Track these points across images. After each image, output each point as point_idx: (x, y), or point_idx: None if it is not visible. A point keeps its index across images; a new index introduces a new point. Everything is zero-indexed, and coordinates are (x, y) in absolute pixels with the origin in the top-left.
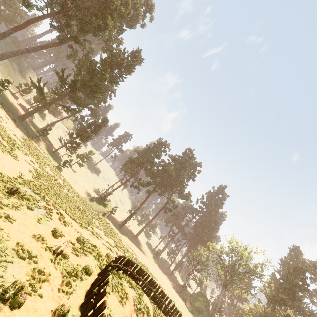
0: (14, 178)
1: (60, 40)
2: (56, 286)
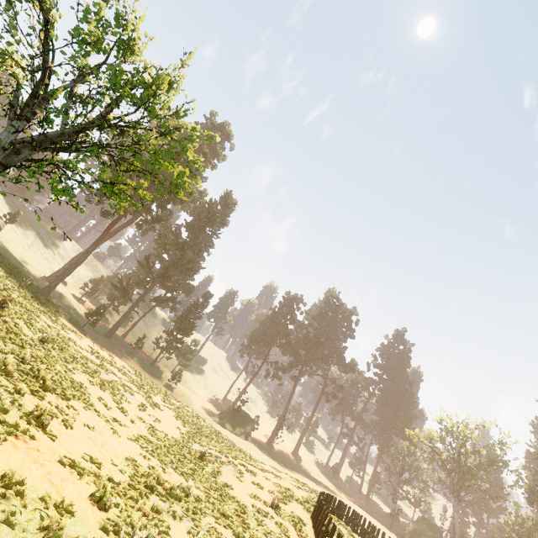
0: (181, 437)
1: (139, 227)
2: (294, 533)
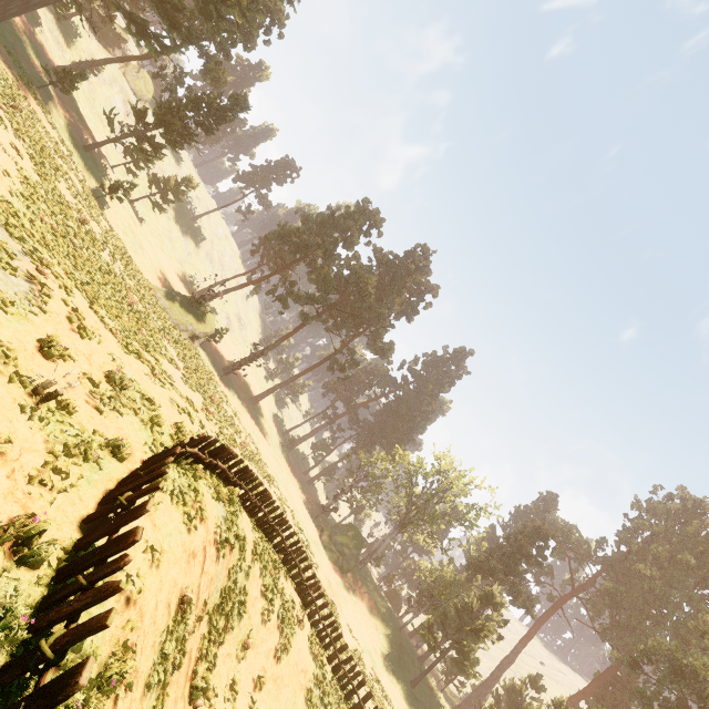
0: None
1: None
2: (25, 469)
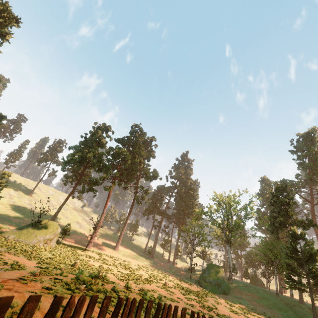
0: None
1: None
2: None
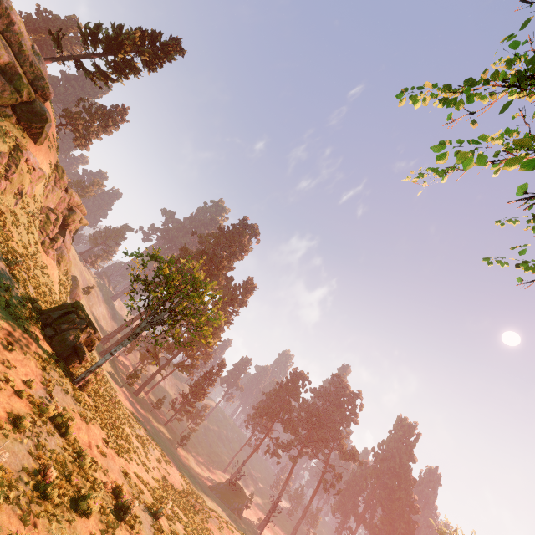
0: (183, 491)
1: None
2: None
